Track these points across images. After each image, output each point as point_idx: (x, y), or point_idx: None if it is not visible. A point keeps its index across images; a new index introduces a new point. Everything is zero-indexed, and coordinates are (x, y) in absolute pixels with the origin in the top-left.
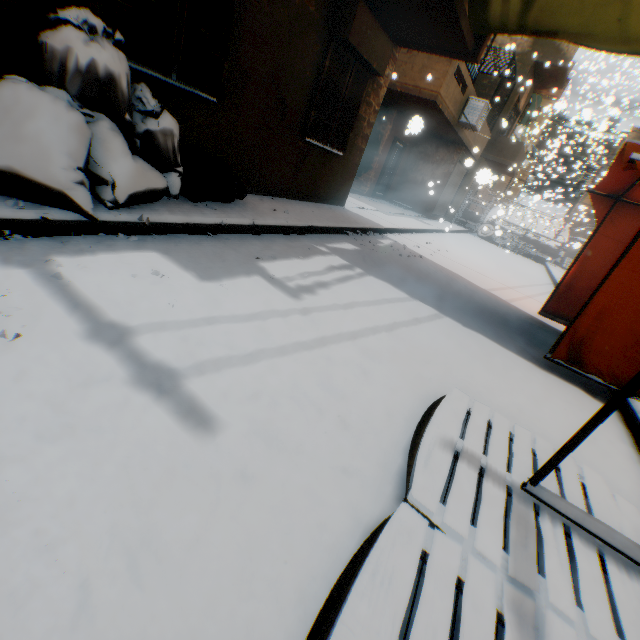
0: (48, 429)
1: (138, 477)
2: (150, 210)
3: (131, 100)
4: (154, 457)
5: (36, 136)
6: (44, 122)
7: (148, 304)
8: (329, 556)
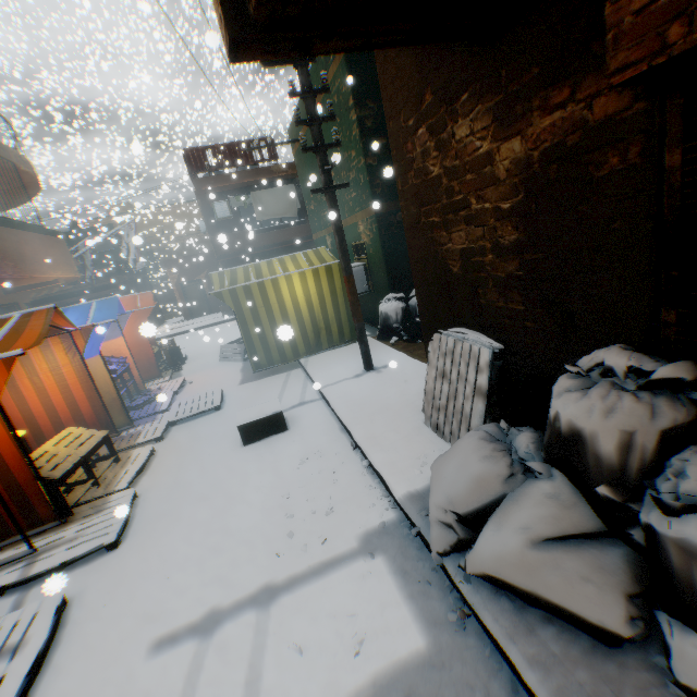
0: (212, 575)
1: (162, 607)
2: (518, 618)
3: (643, 467)
4: (165, 615)
5: (443, 472)
6: (453, 463)
7: (297, 622)
8: (47, 692)
